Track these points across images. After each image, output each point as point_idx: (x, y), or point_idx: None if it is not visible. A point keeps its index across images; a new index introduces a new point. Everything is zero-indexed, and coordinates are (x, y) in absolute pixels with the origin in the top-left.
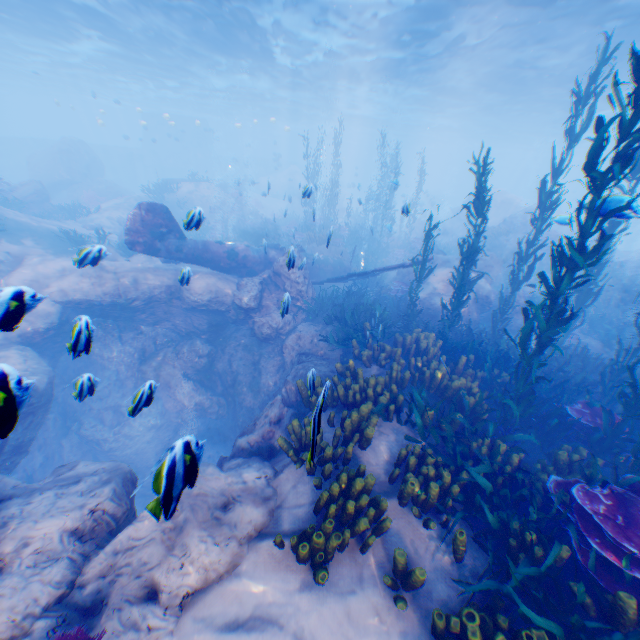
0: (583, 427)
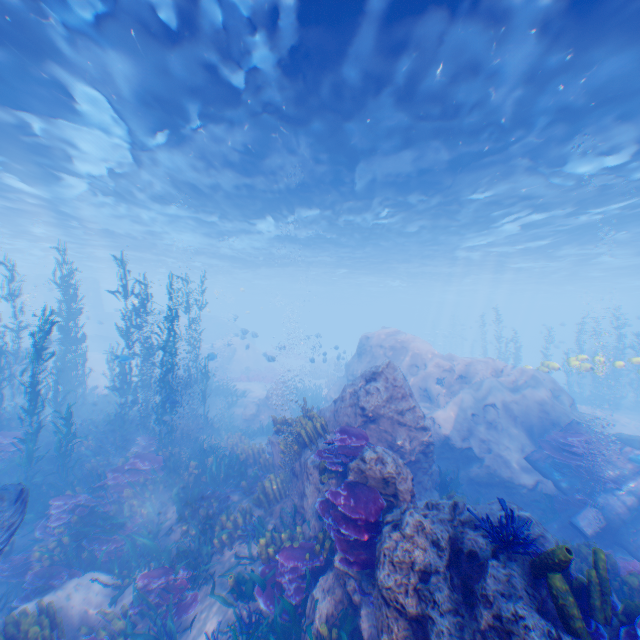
0: None
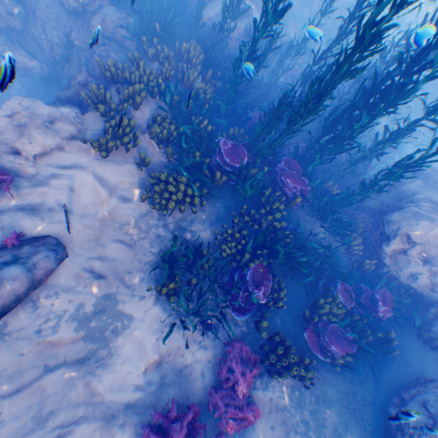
0: (253, 125)
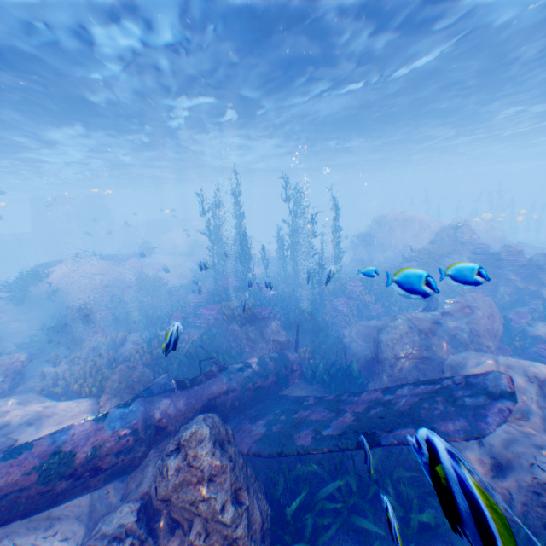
0: None
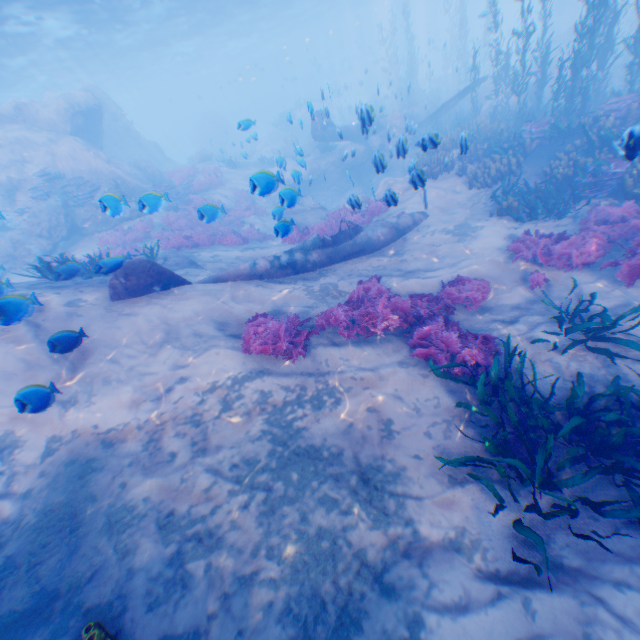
0: None
